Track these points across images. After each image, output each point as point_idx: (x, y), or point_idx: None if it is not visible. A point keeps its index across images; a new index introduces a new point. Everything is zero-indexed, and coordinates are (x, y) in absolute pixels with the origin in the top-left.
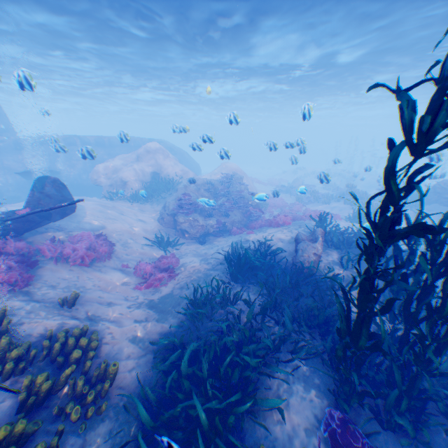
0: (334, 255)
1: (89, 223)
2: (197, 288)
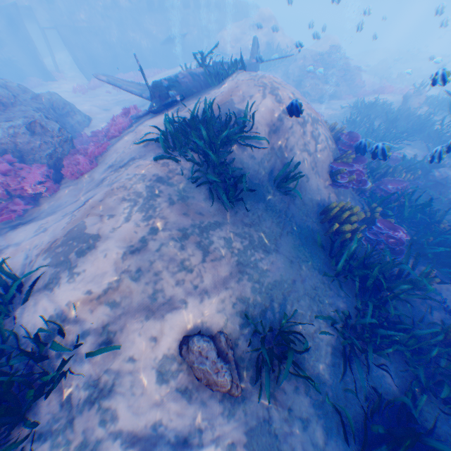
0: (426, 110)
1: None
2: (351, 114)
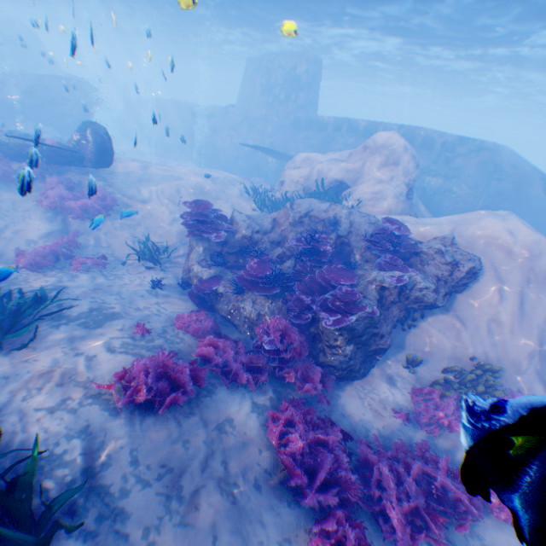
0: None
1: (141, 191)
2: None
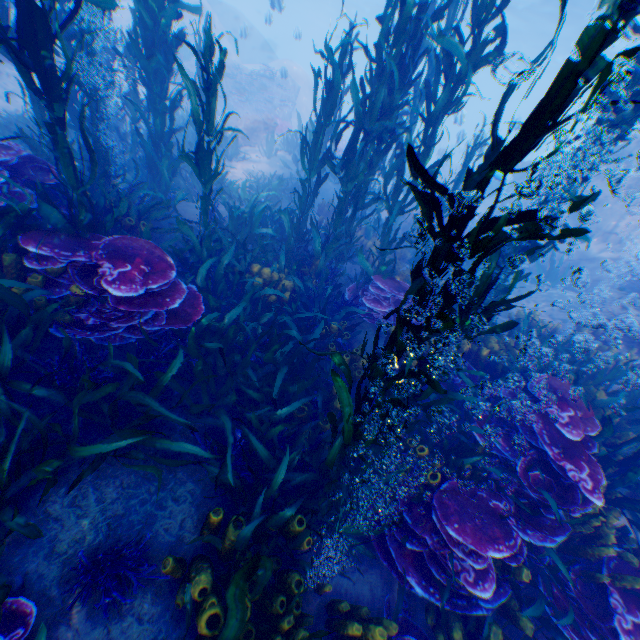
0: (277, 153)
1: None
2: None
